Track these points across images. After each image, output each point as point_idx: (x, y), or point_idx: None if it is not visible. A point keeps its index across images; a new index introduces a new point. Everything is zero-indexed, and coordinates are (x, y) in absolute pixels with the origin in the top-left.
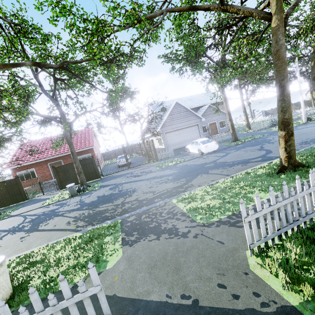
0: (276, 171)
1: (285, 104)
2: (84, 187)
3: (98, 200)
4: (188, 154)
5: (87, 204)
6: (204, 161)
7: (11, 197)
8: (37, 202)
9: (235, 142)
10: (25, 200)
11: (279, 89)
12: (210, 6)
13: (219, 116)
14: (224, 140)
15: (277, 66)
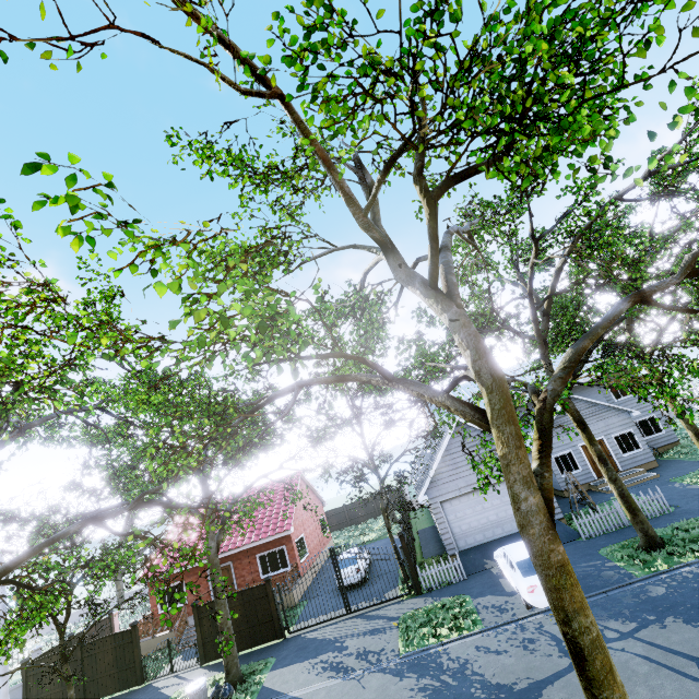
0: None
1: None
2: (227, 691)
3: None
4: (499, 583)
5: None
6: (515, 667)
7: (119, 672)
8: None
9: (647, 558)
10: (140, 683)
11: (567, 647)
12: (370, 378)
13: (610, 420)
14: (624, 522)
15: (537, 572)
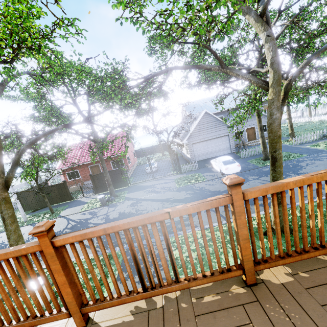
0: (265, 229)
1: (275, 174)
2: (112, 198)
3: (118, 218)
4: (211, 169)
5: (110, 221)
6: (220, 187)
7: (61, 196)
8: (78, 205)
9: (264, 162)
10: (71, 200)
11: (271, 159)
12: (211, 67)
13: None
14: (256, 153)
15: (270, 138)
